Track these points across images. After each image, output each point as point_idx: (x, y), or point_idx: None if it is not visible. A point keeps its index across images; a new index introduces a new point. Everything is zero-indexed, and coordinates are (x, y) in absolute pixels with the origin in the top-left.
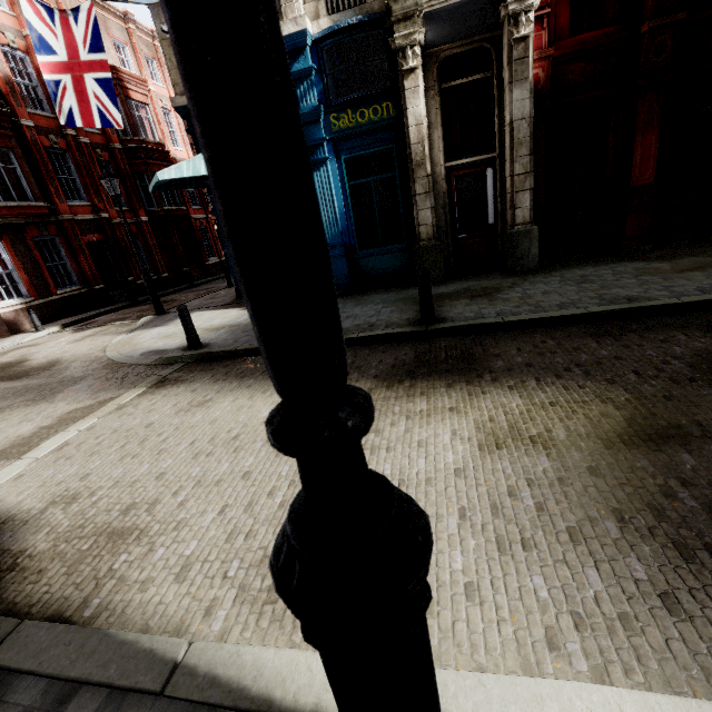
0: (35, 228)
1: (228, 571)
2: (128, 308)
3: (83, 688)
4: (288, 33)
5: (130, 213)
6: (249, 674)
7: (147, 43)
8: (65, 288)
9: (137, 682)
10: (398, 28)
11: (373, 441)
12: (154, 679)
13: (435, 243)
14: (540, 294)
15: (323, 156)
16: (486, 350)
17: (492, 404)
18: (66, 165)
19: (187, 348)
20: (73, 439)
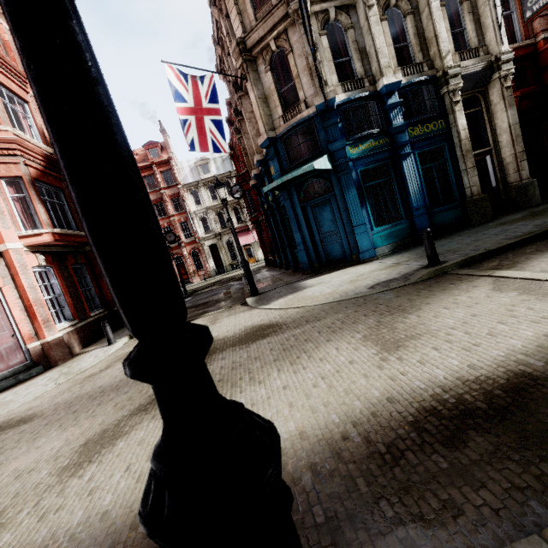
0: (72, 257)
1: None
2: None
3: None
4: (391, 82)
5: None
6: None
7: None
8: (93, 311)
9: None
10: (451, 81)
11: None
12: None
13: (484, 195)
14: None
15: (408, 151)
16: None
17: None
18: None
19: (427, 267)
20: None
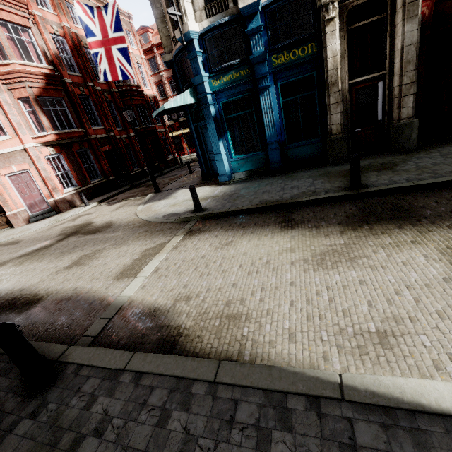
0: (77, 145)
1: (322, 337)
2: (131, 190)
3: (288, 395)
4: (247, 4)
5: (124, 131)
6: (395, 391)
7: (126, 22)
8: (94, 180)
9: (322, 393)
10: None
11: (367, 262)
12: (332, 391)
13: (342, 135)
14: (430, 165)
15: (266, 84)
16: (411, 204)
17: (442, 238)
18: (89, 104)
19: (193, 211)
20: (160, 266)
